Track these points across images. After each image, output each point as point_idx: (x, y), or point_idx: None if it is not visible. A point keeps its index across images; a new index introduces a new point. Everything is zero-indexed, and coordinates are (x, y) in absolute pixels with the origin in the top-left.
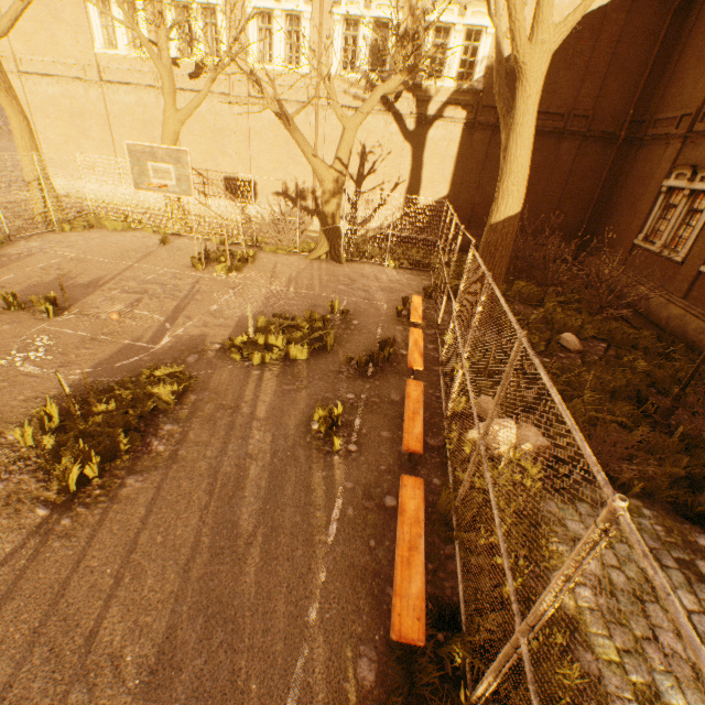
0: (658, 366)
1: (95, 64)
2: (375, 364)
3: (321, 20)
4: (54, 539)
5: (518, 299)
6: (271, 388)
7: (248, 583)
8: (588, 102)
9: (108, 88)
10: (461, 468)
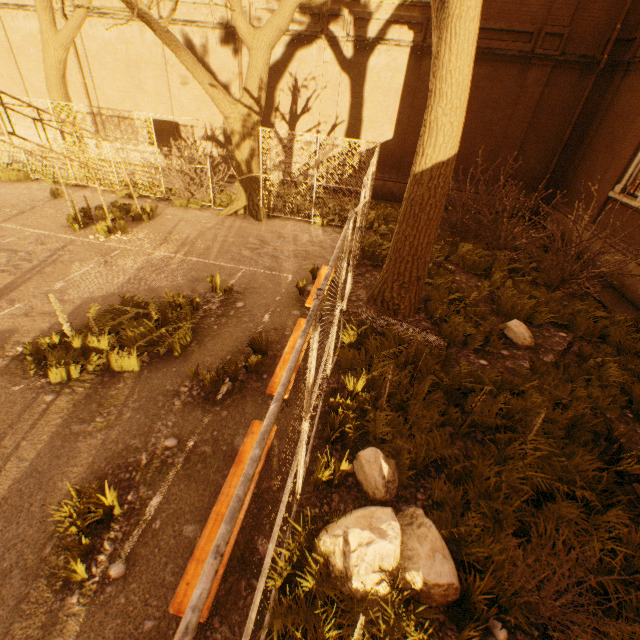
0: (637, 375)
1: None
2: (232, 378)
3: None
4: None
5: (461, 266)
6: (52, 429)
7: None
8: (565, 16)
9: (5, 13)
10: (291, 622)
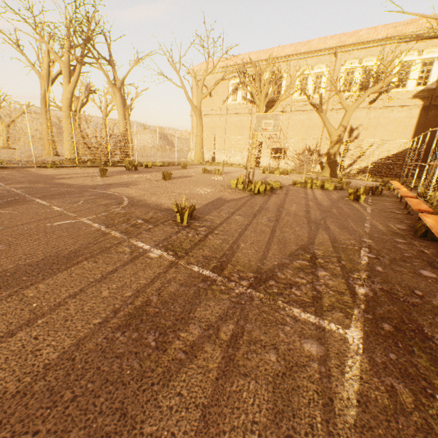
0: None
1: (226, 108)
2: (372, 192)
3: (333, 73)
4: (255, 197)
5: None
6: (318, 192)
7: (334, 211)
8: None
9: (228, 116)
10: None
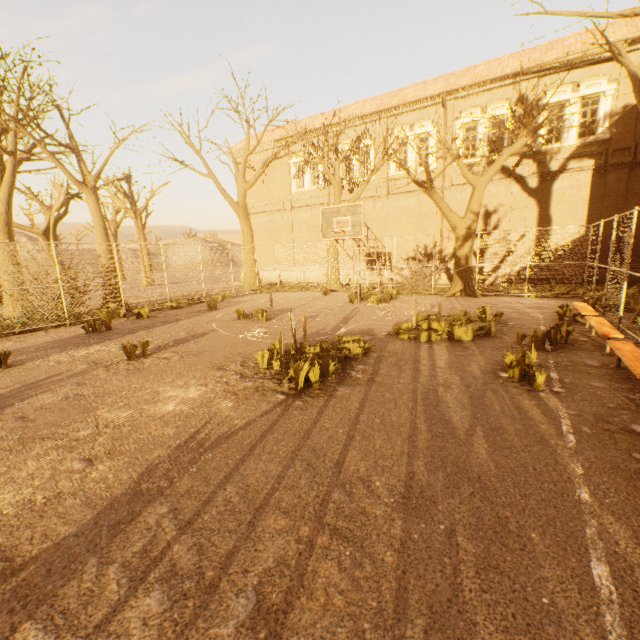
0: None
1: (290, 199)
2: (551, 341)
3: (444, 132)
4: (292, 409)
5: None
6: (443, 353)
7: (482, 459)
8: None
9: (295, 211)
10: None
